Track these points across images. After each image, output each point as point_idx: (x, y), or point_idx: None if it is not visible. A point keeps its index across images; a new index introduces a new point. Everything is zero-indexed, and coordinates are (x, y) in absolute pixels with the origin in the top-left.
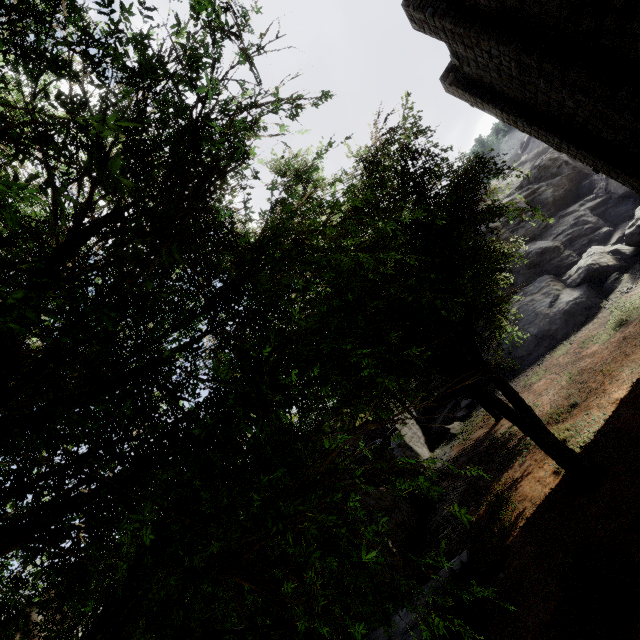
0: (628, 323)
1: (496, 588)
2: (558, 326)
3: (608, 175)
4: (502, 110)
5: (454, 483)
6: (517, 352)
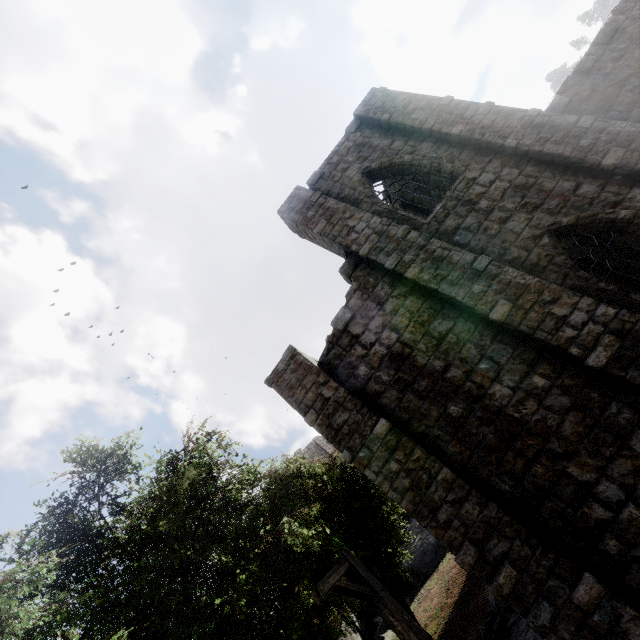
0: None
1: None
2: None
3: None
4: None
5: None
6: (425, 559)
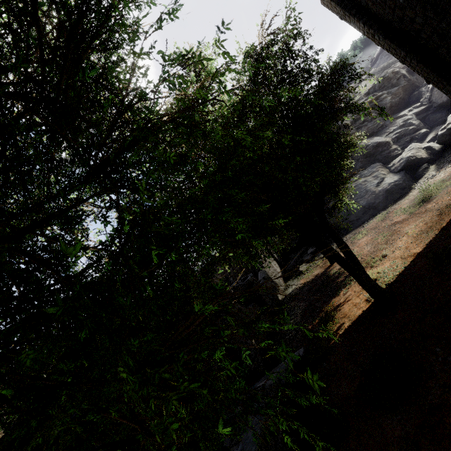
0: (429, 200)
1: (320, 372)
2: (380, 200)
3: (436, 86)
4: (364, 24)
5: (299, 304)
6: (350, 217)
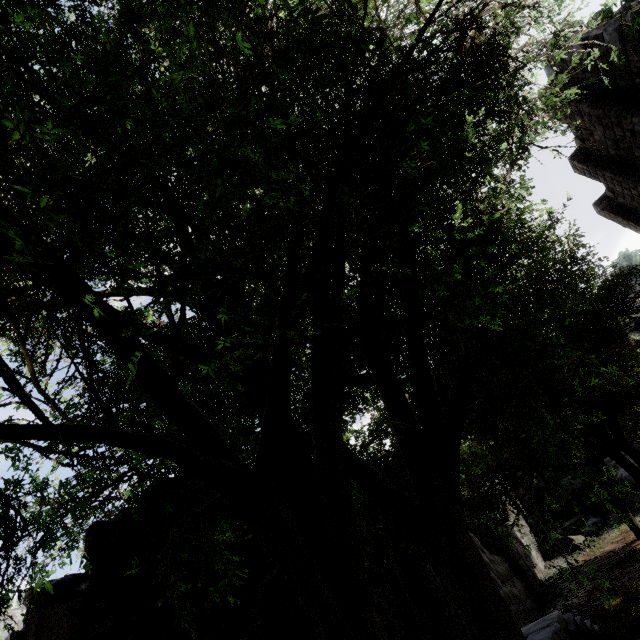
0: None
1: None
2: None
3: None
4: None
5: (579, 583)
6: None
